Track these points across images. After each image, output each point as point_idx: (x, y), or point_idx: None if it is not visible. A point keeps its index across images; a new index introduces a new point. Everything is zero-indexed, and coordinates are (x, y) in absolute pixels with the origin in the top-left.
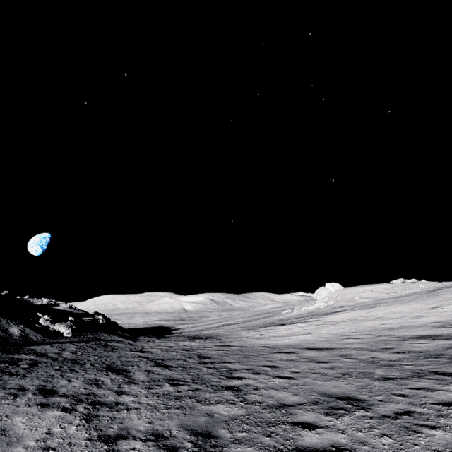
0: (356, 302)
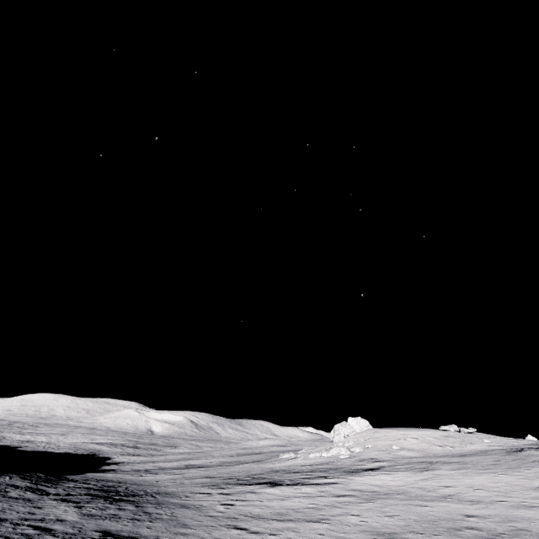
0: (396, 455)
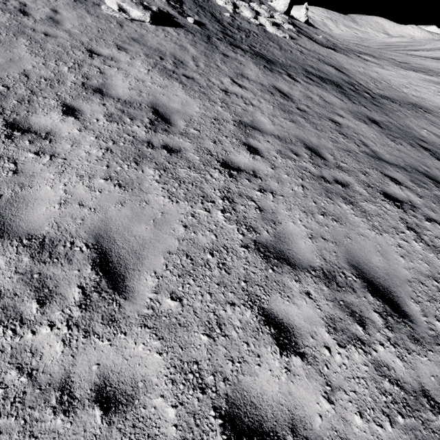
0: None
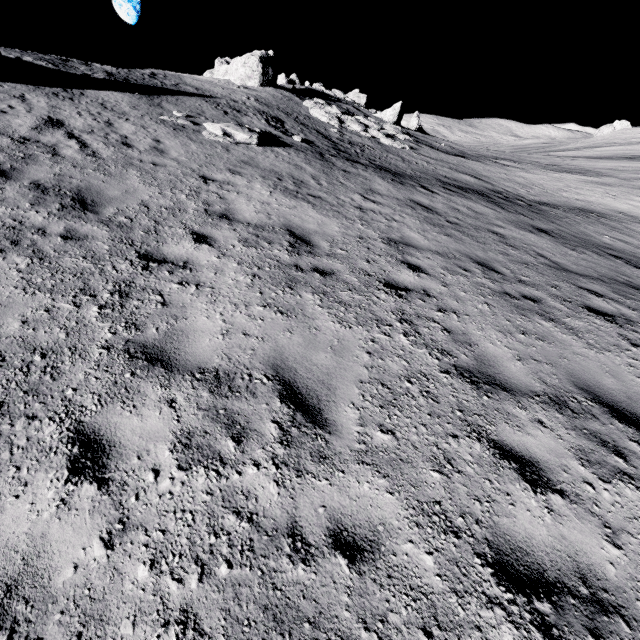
0: (628, 141)
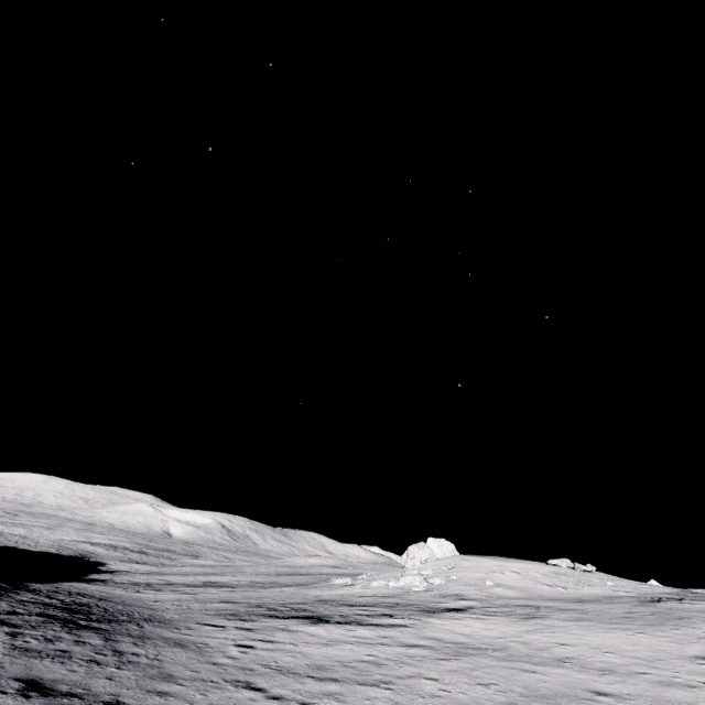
0: (489, 593)
